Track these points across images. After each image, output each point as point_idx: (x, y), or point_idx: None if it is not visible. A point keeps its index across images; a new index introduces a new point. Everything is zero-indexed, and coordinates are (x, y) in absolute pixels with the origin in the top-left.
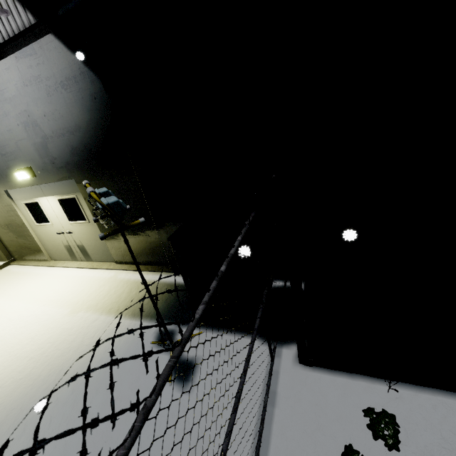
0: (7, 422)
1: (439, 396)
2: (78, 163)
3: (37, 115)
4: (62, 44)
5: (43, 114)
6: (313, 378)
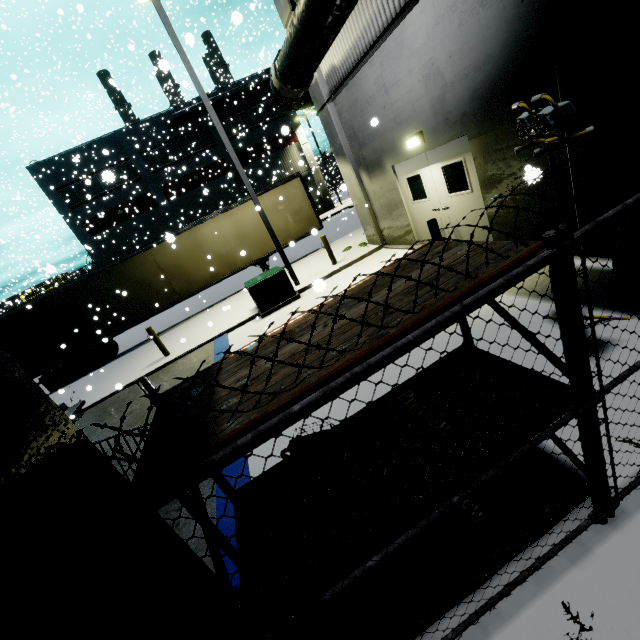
0: None
1: None
2: (476, 111)
3: (441, 59)
4: None
5: (449, 55)
6: None
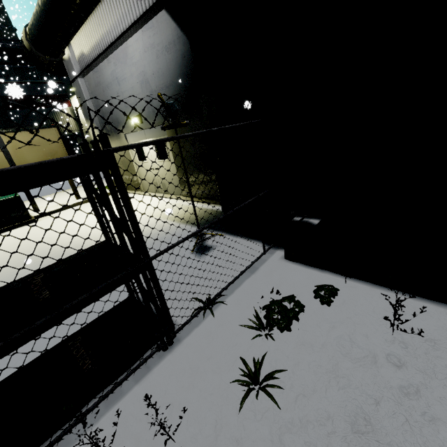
0: None
1: (391, 293)
2: None
3: (149, 74)
4: (169, 16)
5: (152, 73)
6: (290, 267)
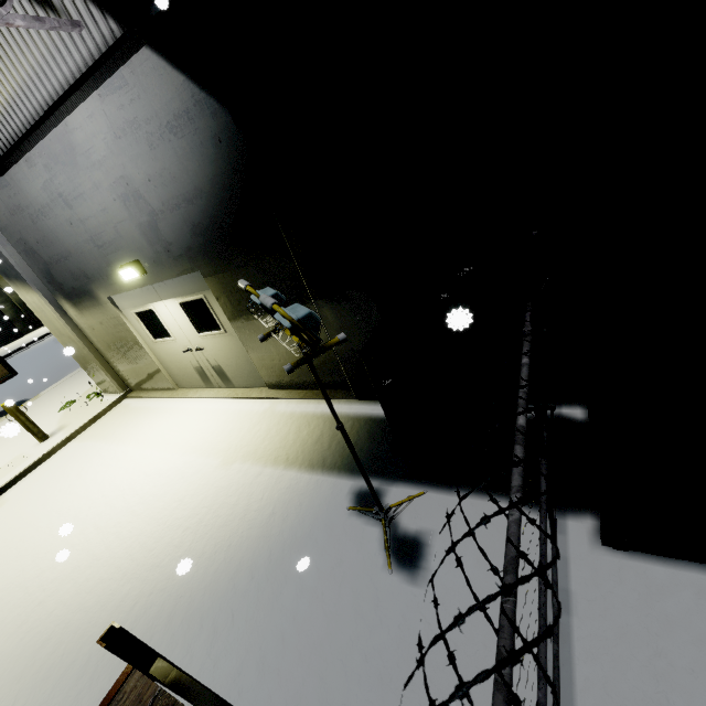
0: (178, 613)
1: None
2: (203, 247)
3: (139, 181)
4: (163, 60)
5: (147, 178)
6: (632, 571)
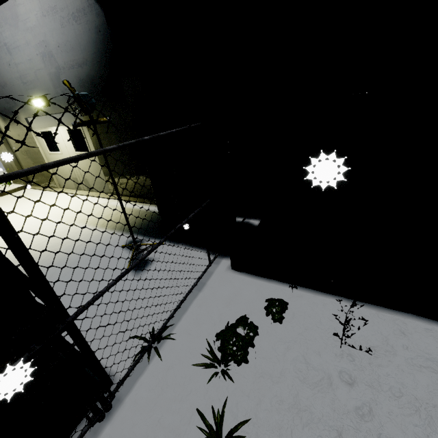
0: None
1: (332, 299)
2: None
3: (52, 45)
4: None
5: (57, 45)
6: (238, 279)
